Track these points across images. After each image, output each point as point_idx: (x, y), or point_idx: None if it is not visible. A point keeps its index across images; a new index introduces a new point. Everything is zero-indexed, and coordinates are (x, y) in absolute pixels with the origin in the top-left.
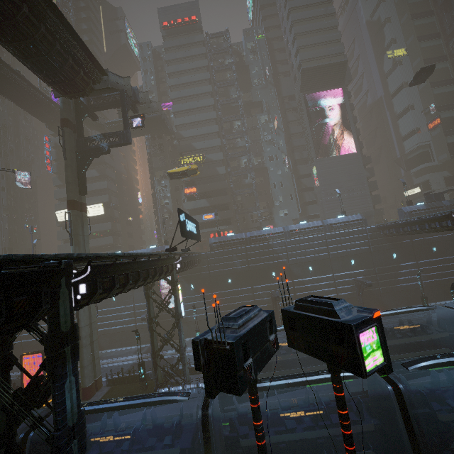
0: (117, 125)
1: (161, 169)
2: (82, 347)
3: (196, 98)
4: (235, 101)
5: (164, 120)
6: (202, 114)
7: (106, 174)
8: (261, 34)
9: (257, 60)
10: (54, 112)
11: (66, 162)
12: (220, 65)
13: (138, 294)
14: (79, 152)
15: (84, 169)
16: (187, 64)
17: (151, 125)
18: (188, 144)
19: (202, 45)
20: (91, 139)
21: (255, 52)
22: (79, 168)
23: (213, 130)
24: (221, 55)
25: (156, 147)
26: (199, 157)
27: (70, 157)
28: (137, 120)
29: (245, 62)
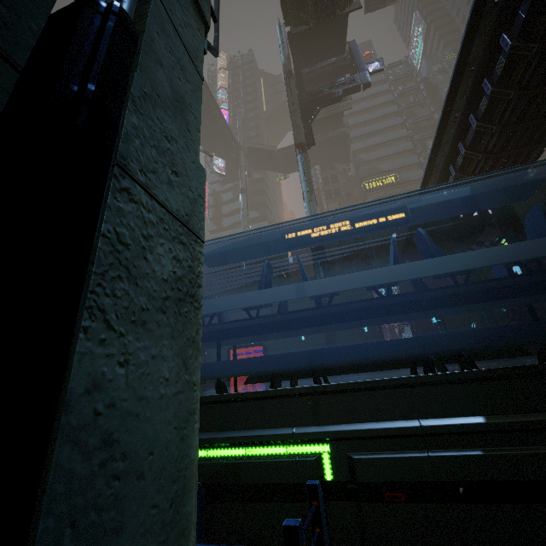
0: (290, 151)
1: (335, 201)
2: (334, 334)
3: (377, 121)
4: (429, 117)
5: (347, 137)
6: (388, 134)
7: (266, 213)
8: (448, 55)
9: (448, 78)
10: (227, 143)
11: (293, 107)
12: (403, 88)
13: (340, 332)
14: (303, 103)
15: (309, 120)
16: (363, 92)
17: (328, 148)
18: (372, 167)
19: (379, 74)
20: (316, 91)
21: (444, 72)
22: (304, 118)
23: (406, 148)
24: (400, 83)
25: (328, 178)
26: (390, 179)
27: (297, 103)
28: (374, 64)
29: (433, 82)
